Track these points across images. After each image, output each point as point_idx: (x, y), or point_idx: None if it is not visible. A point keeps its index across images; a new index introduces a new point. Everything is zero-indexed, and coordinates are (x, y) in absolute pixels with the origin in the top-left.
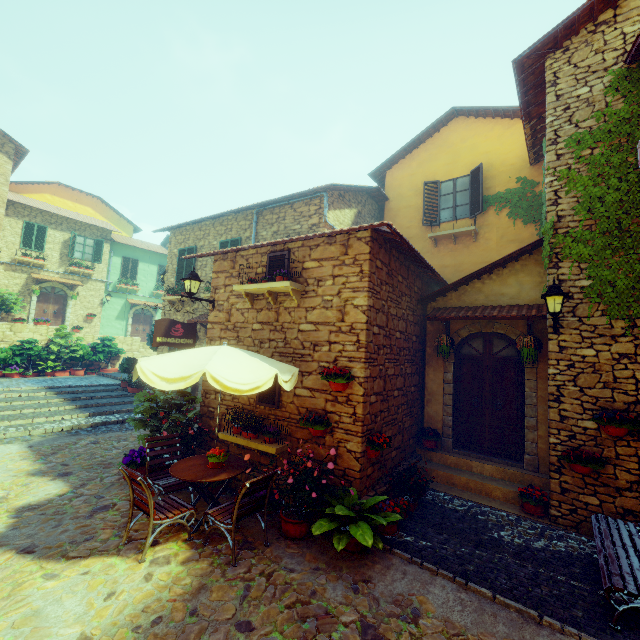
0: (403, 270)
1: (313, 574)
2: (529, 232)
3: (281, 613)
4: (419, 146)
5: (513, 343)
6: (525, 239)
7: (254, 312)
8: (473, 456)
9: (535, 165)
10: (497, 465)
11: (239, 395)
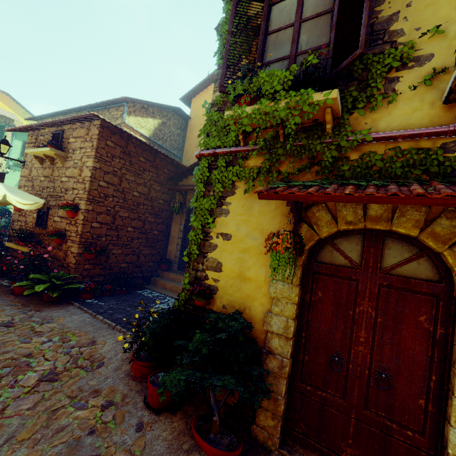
0: (148, 155)
1: (6, 306)
2: None
3: None
4: (211, 84)
5: None
6: None
7: (42, 169)
8: None
9: None
10: None
11: (29, 222)
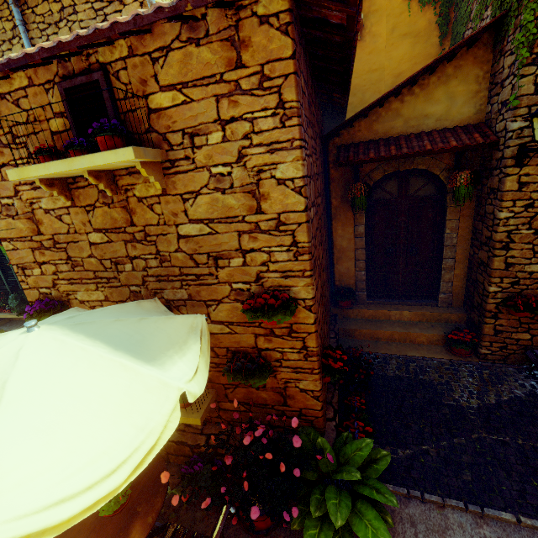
0: (313, 93)
1: None
2: (426, 19)
3: None
4: None
5: (434, 179)
6: (421, 31)
7: (80, 213)
8: (388, 304)
9: None
10: (414, 309)
11: None
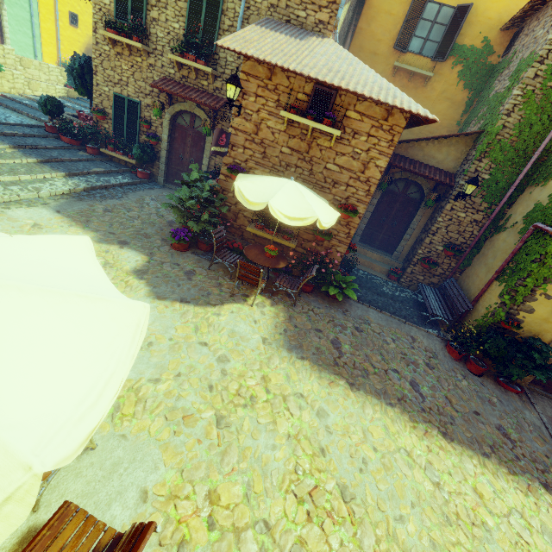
0: None
1: (327, 309)
2: (462, 97)
3: (327, 325)
4: None
5: (421, 191)
6: (457, 102)
7: (286, 136)
8: (368, 248)
9: (503, 31)
10: (380, 255)
11: None
